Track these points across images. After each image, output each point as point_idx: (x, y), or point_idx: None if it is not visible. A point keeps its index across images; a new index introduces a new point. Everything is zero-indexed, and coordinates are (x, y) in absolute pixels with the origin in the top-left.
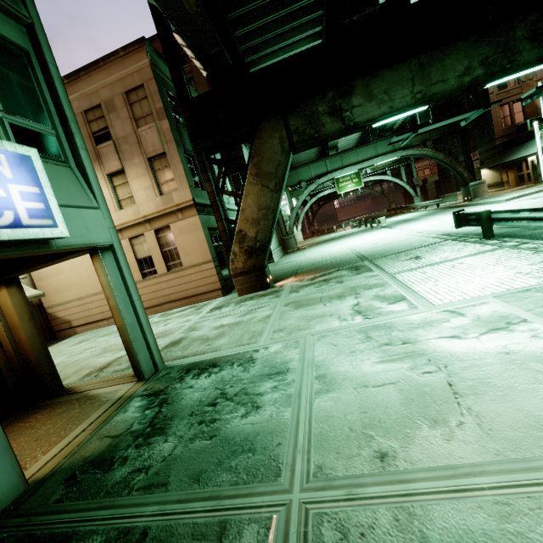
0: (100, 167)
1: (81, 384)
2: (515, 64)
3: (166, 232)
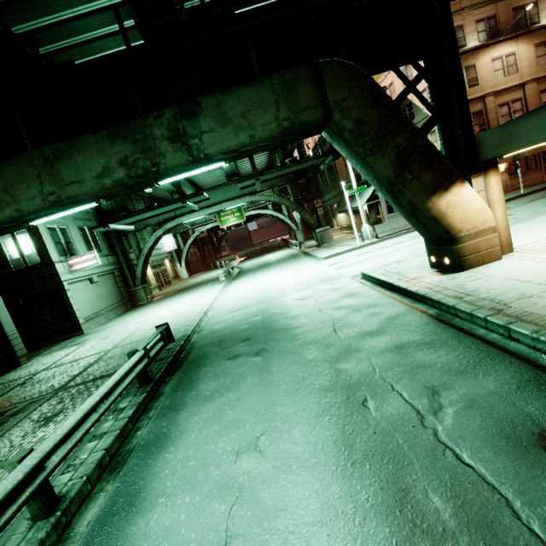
0: None
1: None
2: (162, 167)
3: None
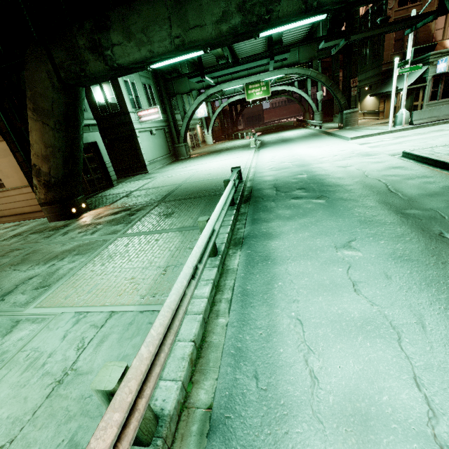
0: None
1: None
2: (274, 15)
3: None
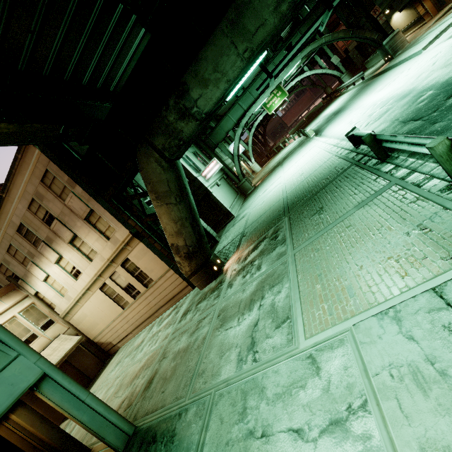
0: (61, 240)
1: (97, 447)
2: None
3: (129, 263)
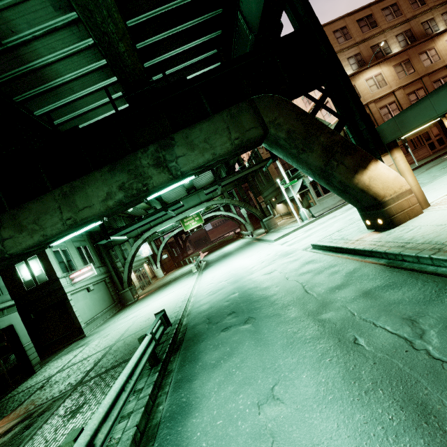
0: None
1: None
2: (150, 186)
3: None
